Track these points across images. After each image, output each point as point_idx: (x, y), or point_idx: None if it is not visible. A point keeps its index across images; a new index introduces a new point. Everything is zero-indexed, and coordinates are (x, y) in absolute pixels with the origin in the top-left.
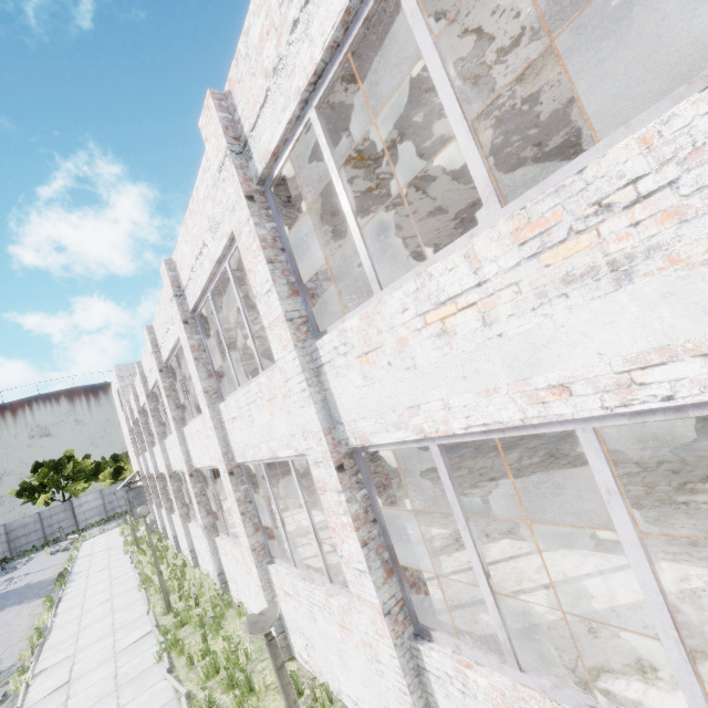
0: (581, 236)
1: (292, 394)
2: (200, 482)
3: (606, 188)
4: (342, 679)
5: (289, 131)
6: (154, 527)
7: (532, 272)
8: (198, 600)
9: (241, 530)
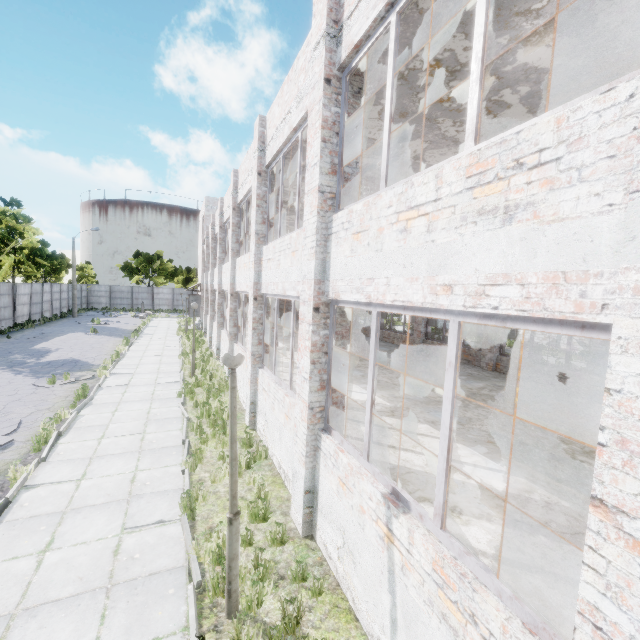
0: (500, 182)
1: (305, 249)
2: (236, 302)
3: (526, 150)
4: (276, 447)
5: (373, 28)
6: (200, 327)
7: (466, 200)
8: (212, 378)
9: (250, 339)
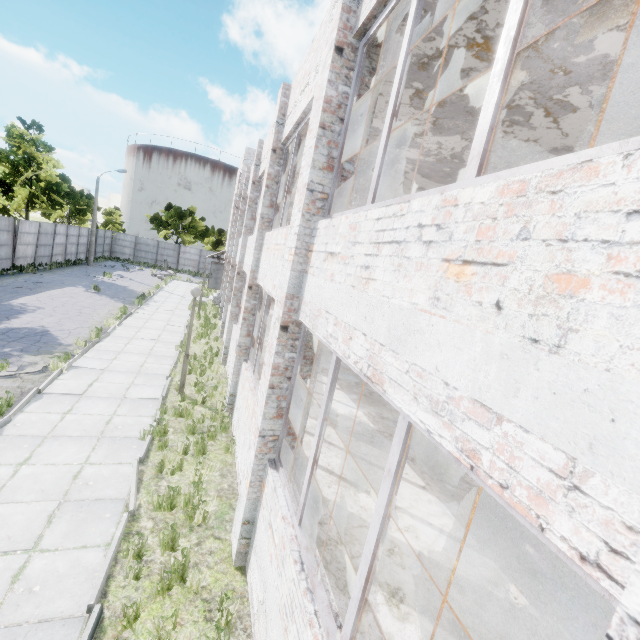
0: None
1: None
2: (255, 300)
3: None
4: None
5: None
6: (218, 301)
7: None
8: (206, 399)
9: (261, 401)
